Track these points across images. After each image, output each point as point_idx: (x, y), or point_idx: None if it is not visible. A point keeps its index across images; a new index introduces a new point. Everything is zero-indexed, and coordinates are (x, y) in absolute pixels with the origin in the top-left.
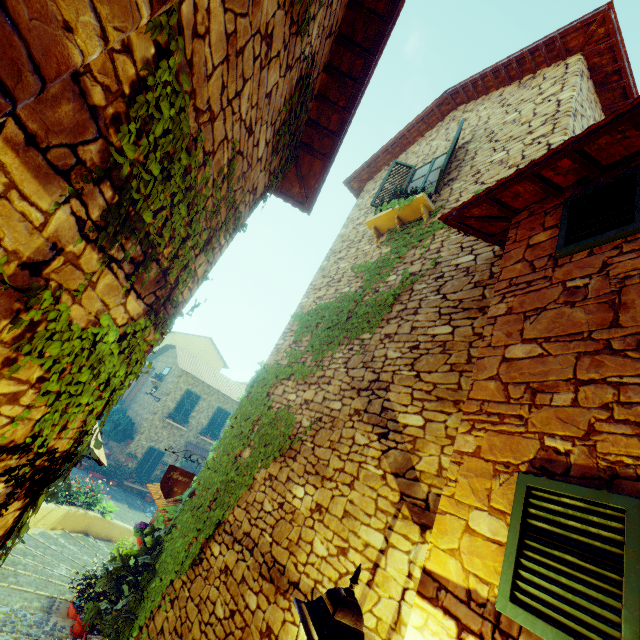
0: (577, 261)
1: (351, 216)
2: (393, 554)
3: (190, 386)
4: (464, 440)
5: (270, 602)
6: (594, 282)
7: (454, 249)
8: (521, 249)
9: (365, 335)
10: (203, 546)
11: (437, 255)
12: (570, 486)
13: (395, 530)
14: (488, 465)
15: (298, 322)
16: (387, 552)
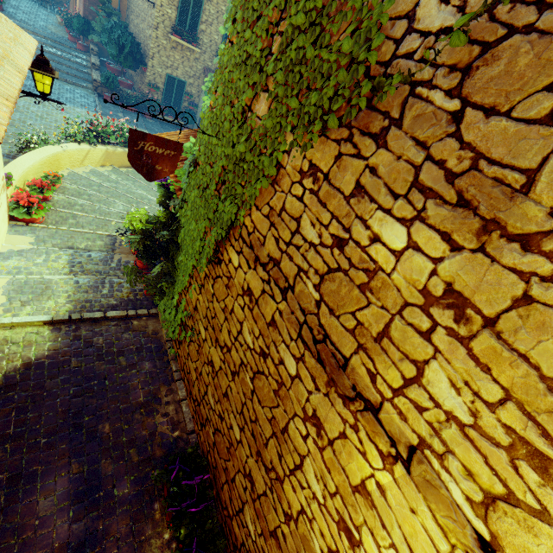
0: None
1: None
2: None
3: None
4: None
5: (318, 388)
6: None
7: None
8: None
9: None
10: (218, 246)
11: None
12: None
13: None
14: None
15: None
16: None
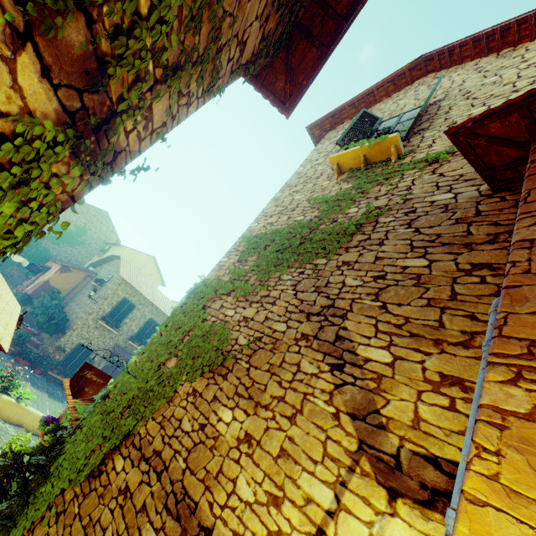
0: None
1: (310, 157)
2: (346, 521)
3: (127, 295)
4: (504, 393)
5: None
6: None
7: (428, 187)
8: None
9: (319, 260)
10: (105, 457)
11: (407, 192)
12: None
13: (350, 488)
14: None
15: (245, 243)
16: (338, 516)
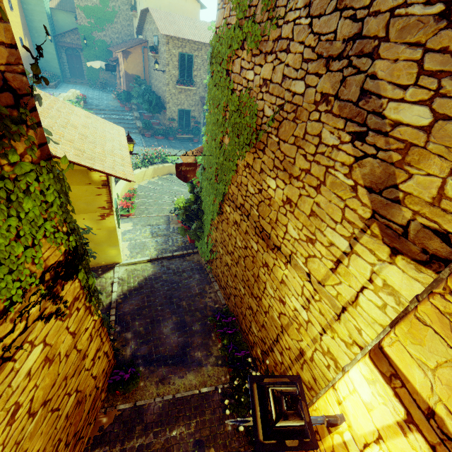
0: None
1: None
2: (356, 260)
3: (180, 49)
4: None
5: (264, 251)
6: None
7: None
8: None
9: None
10: (220, 206)
11: None
12: None
13: (361, 242)
14: None
15: None
16: (350, 256)
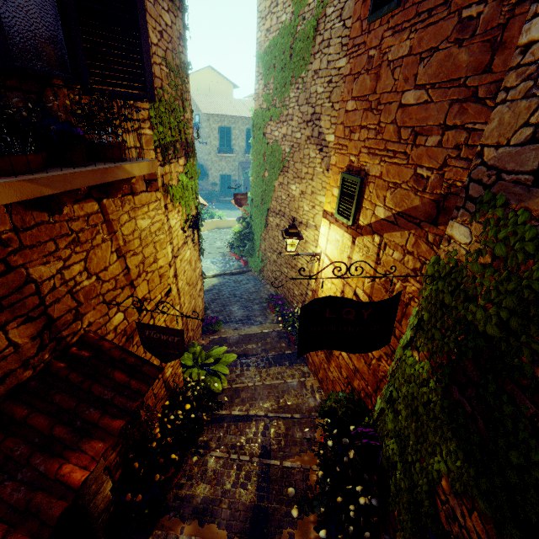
0: (375, 30)
1: None
2: None
3: (219, 123)
4: (333, 159)
5: None
6: (376, 54)
7: None
8: (360, 3)
9: (303, 73)
10: (266, 220)
11: None
12: (350, 176)
13: None
14: (338, 169)
15: (261, 64)
16: None
